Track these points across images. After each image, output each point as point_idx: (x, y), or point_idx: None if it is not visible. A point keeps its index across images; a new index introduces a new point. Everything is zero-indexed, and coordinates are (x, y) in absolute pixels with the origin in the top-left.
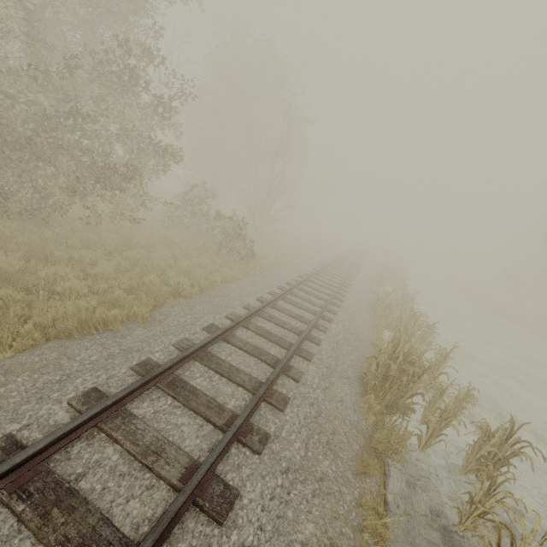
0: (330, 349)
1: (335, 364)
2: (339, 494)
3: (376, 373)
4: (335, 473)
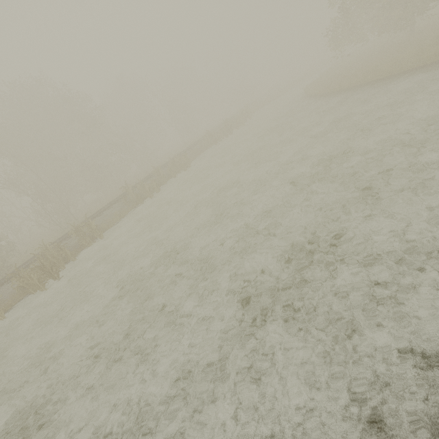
0: None
1: None
2: None
3: None
4: None
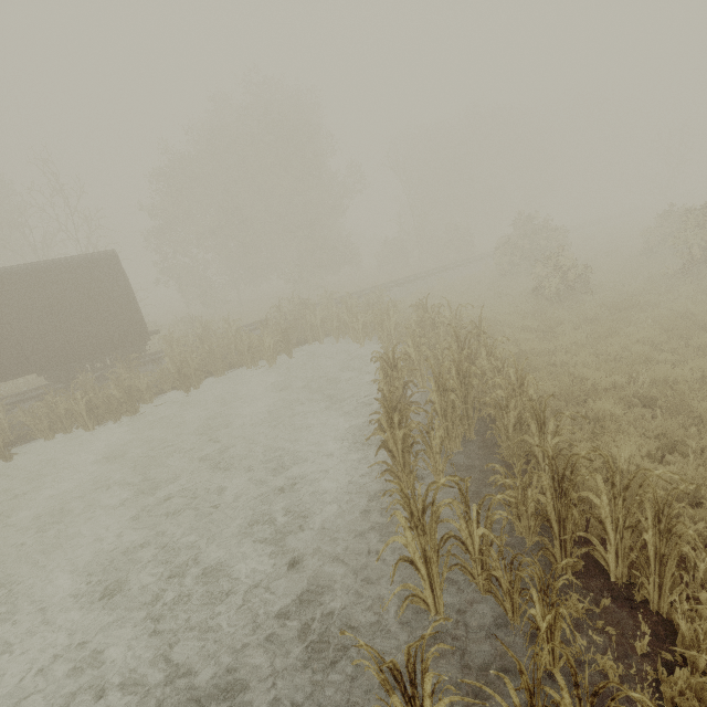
0: None
1: None
2: None
3: None
4: None
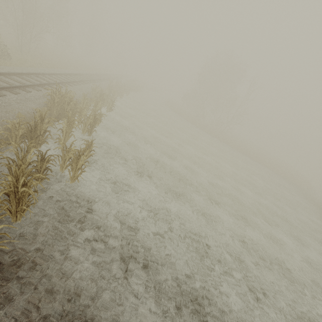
0: (35, 95)
1: (35, 100)
2: (0, 118)
3: (48, 100)
4: (2, 115)
